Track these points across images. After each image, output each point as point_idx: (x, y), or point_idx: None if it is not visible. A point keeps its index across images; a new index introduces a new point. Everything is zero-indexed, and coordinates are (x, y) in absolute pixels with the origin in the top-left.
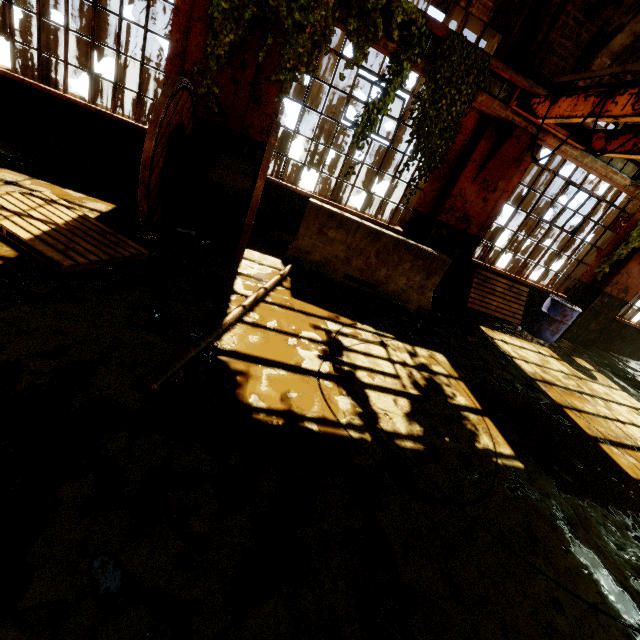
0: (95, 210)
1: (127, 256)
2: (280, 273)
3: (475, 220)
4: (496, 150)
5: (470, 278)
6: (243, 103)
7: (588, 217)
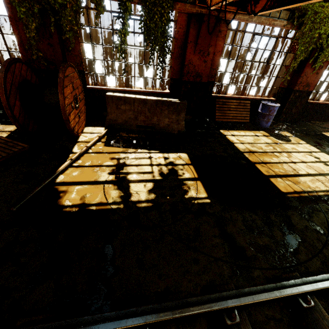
0: (8, 131)
1: (16, 151)
2: (98, 135)
3: (203, 74)
4: (199, 32)
5: (214, 105)
6: (59, 55)
7: (273, 50)
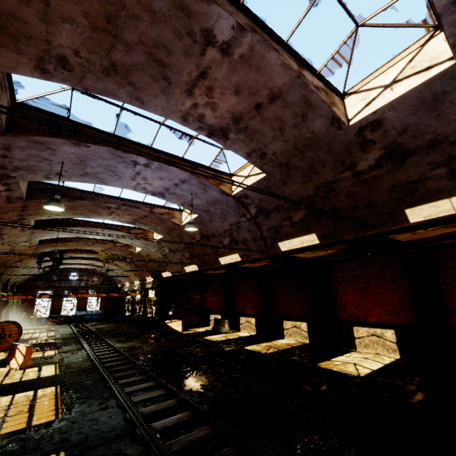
0: None
1: None
2: None
3: None
4: None
5: None
6: None
7: None
